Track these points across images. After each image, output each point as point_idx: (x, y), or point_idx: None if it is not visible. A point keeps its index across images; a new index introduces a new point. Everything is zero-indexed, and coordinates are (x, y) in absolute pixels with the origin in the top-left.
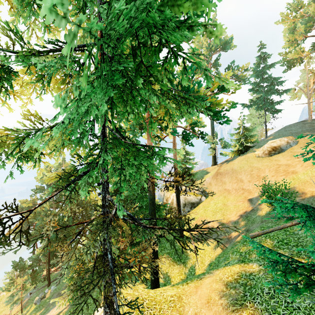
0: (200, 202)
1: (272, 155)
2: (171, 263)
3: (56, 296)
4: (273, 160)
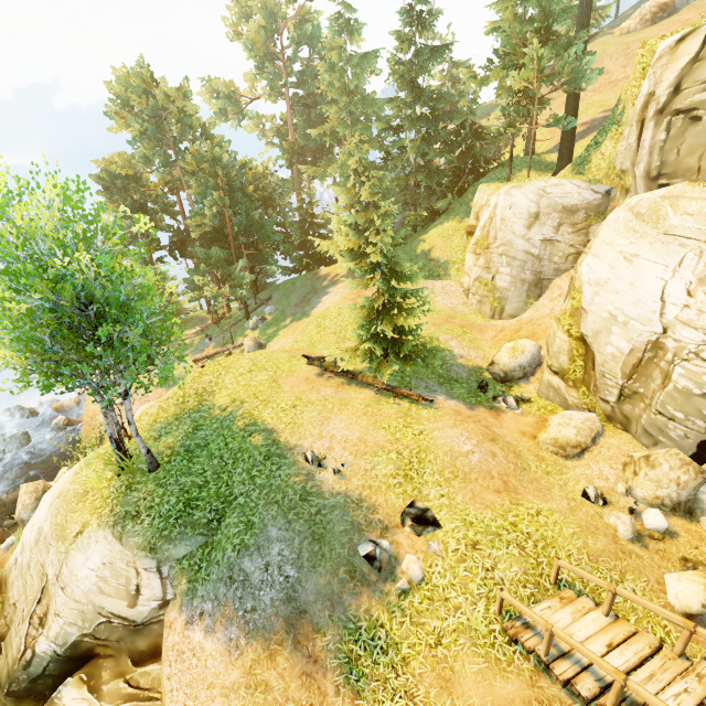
0: (508, 143)
1: (657, 23)
2: (540, 173)
3: (297, 306)
4: (666, 23)
